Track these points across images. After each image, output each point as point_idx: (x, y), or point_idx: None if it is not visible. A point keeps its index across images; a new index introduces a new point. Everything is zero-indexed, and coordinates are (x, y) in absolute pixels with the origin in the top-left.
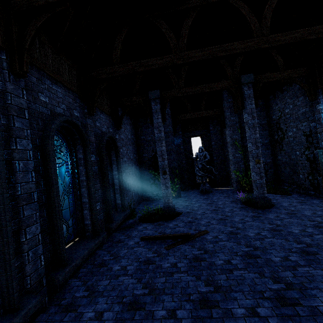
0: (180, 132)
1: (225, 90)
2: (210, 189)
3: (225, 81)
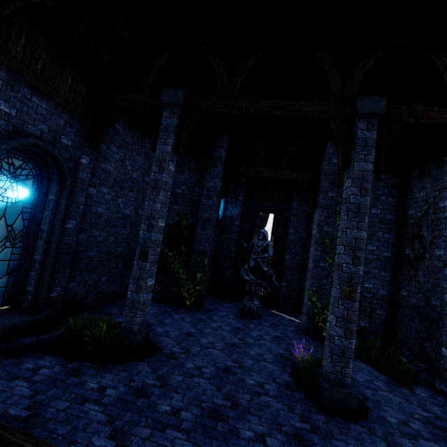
0: (241, 197)
1: (330, 141)
2: (259, 310)
3: (321, 102)
